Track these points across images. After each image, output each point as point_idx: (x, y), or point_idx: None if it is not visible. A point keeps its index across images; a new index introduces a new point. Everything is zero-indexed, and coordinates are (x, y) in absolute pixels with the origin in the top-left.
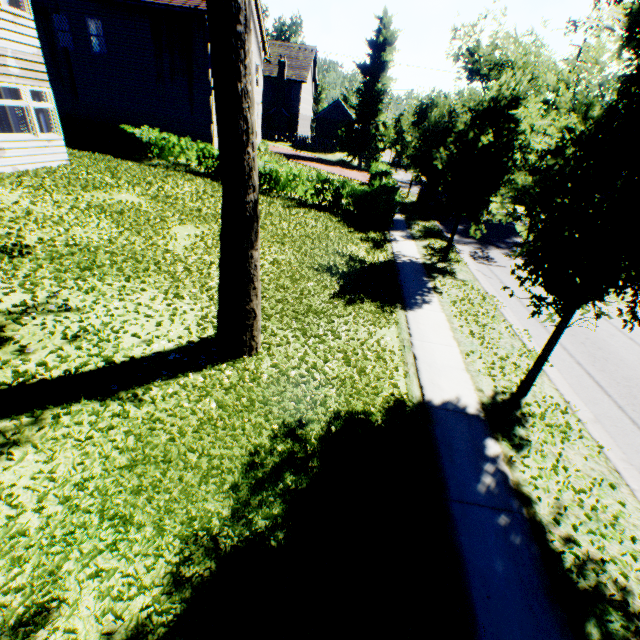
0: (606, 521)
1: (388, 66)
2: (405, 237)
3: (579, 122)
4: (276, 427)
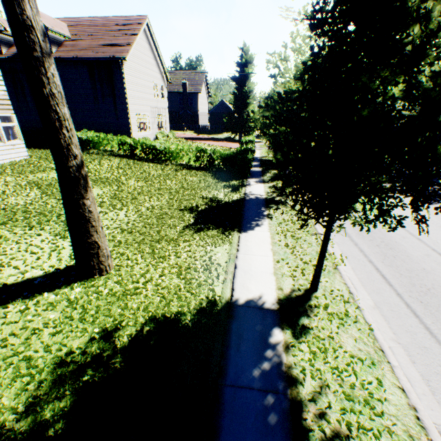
0: (361, 397)
1: (250, 76)
2: (258, 182)
3: (300, 85)
4: (97, 330)
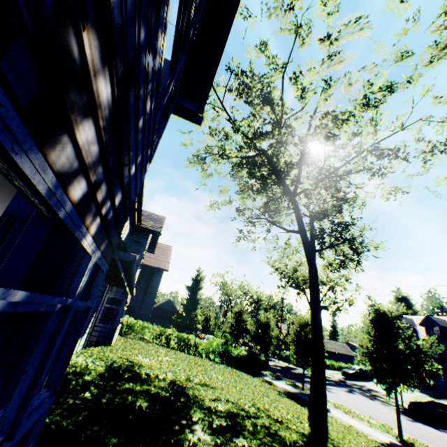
0: None
1: (202, 288)
2: (272, 379)
3: (368, 335)
4: None
